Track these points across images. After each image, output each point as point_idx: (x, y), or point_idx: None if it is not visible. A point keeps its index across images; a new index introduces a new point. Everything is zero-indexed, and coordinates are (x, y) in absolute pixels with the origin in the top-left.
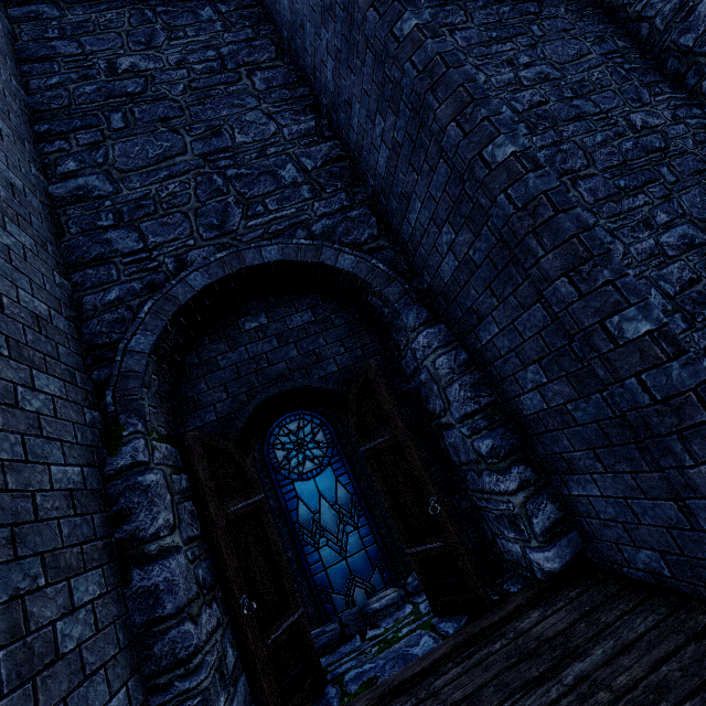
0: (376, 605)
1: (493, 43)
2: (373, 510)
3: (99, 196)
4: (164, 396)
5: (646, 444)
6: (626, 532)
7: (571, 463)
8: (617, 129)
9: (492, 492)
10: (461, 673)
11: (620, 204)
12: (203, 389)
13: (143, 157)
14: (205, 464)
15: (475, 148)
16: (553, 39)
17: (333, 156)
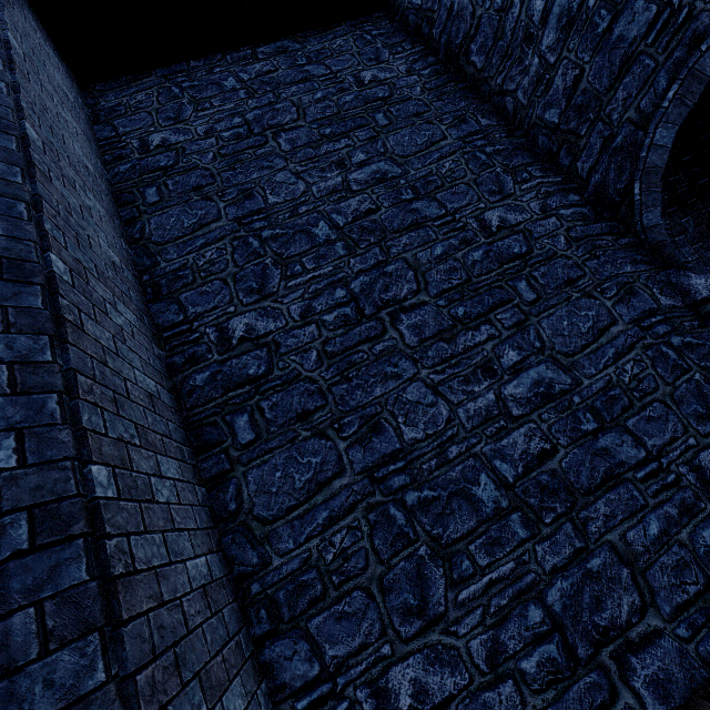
0: None
1: (324, 142)
2: None
3: None
4: None
5: None
6: None
7: None
8: (464, 235)
9: None
10: None
11: (454, 343)
12: None
13: None
14: None
15: None
16: (400, 126)
17: None
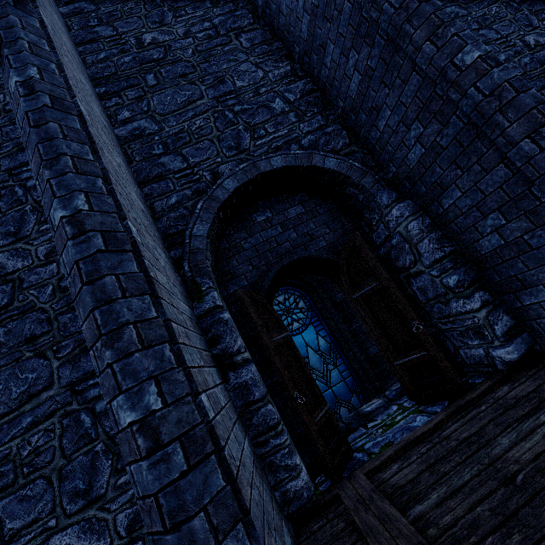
0: (368, 409)
1: None
2: (347, 352)
3: (150, 134)
4: (213, 269)
5: None
6: None
7: (525, 281)
8: (516, 49)
9: (458, 314)
10: (461, 425)
11: None
12: (235, 265)
13: (174, 103)
14: (253, 310)
15: (447, 57)
16: None
17: (307, 89)
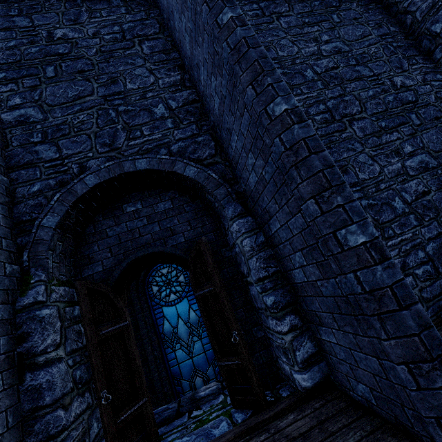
0: (202, 393)
1: (305, 26)
2: None
3: (33, 122)
4: (68, 254)
5: (360, 318)
6: (351, 370)
7: (321, 319)
8: (383, 87)
9: (274, 330)
10: None
11: (380, 138)
12: (96, 250)
13: (65, 96)
14: (87, 302)
15: (263, 104)
16: (346, 24)
17: (190, 99)
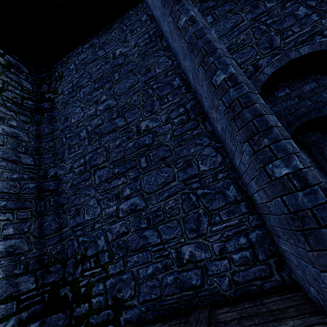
0: None
1: None
2: None
3: None
4: None
5: None
6: None
7: None
8: None
9: None
10: None
11: None
12: None
13: (225, 29)
14: None
15: None
16: None
17: None
